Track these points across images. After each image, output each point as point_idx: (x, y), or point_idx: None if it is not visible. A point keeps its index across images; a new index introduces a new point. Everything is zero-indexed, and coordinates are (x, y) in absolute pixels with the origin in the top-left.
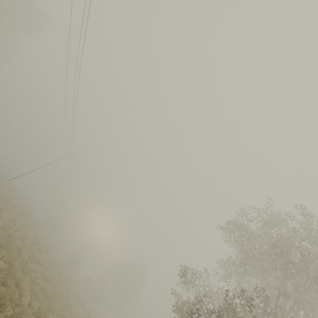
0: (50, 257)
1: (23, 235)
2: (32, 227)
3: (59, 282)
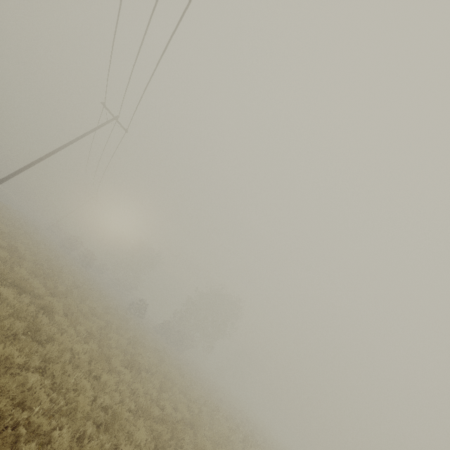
0: (168, 382)
1: (151, 438)
2: (91, 313)
3: (224, 446)
